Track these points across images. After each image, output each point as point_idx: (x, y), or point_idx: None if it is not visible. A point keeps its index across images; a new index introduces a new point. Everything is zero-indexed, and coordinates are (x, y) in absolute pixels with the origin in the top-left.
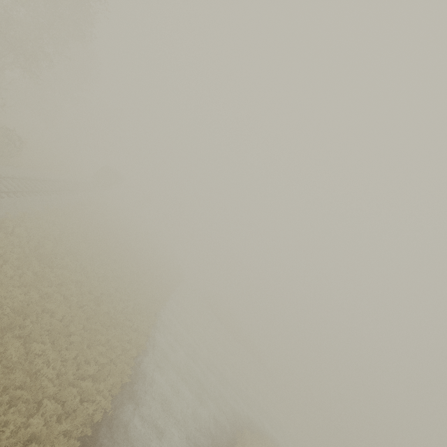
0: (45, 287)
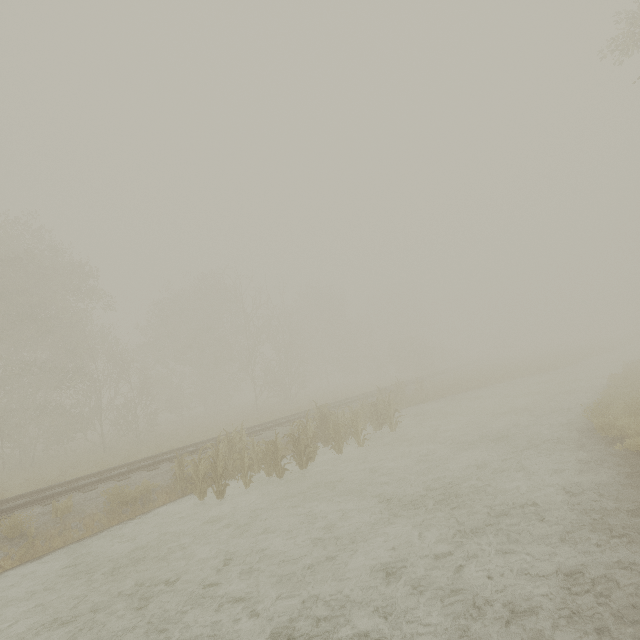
0: None
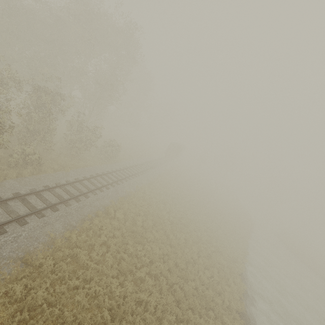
0: (139, 267)
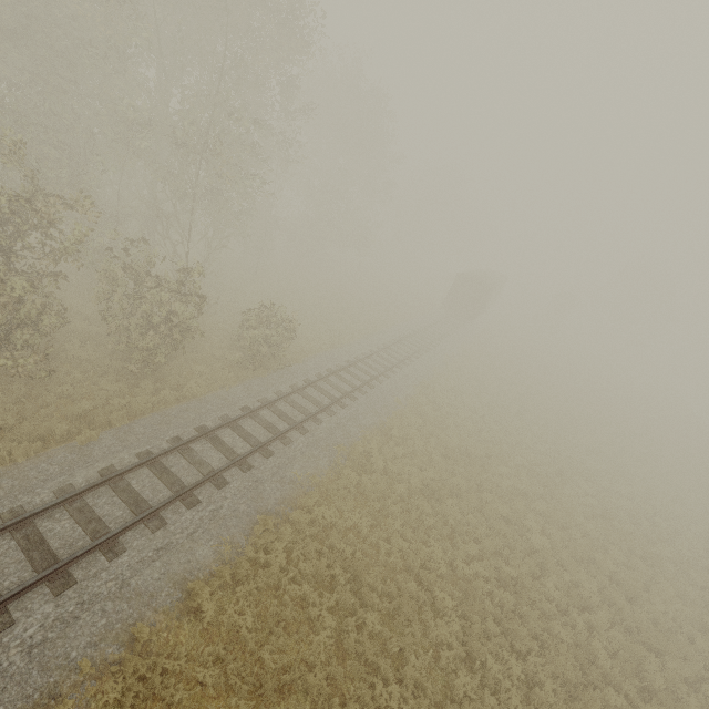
0: None
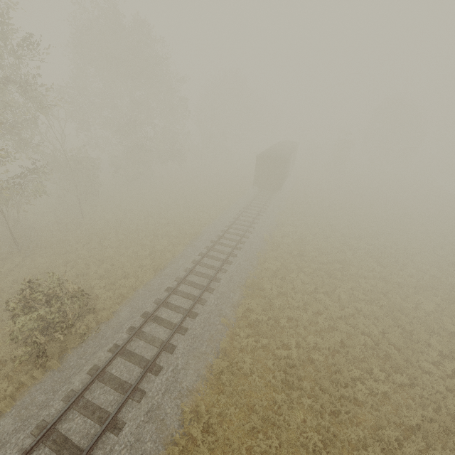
0: None
